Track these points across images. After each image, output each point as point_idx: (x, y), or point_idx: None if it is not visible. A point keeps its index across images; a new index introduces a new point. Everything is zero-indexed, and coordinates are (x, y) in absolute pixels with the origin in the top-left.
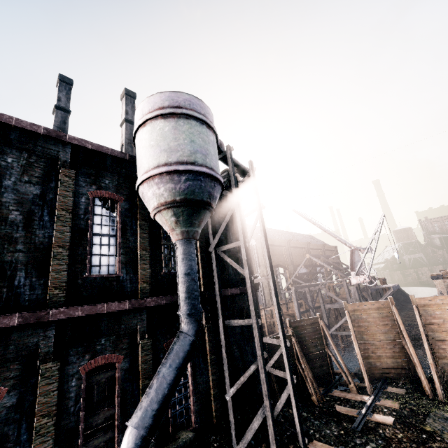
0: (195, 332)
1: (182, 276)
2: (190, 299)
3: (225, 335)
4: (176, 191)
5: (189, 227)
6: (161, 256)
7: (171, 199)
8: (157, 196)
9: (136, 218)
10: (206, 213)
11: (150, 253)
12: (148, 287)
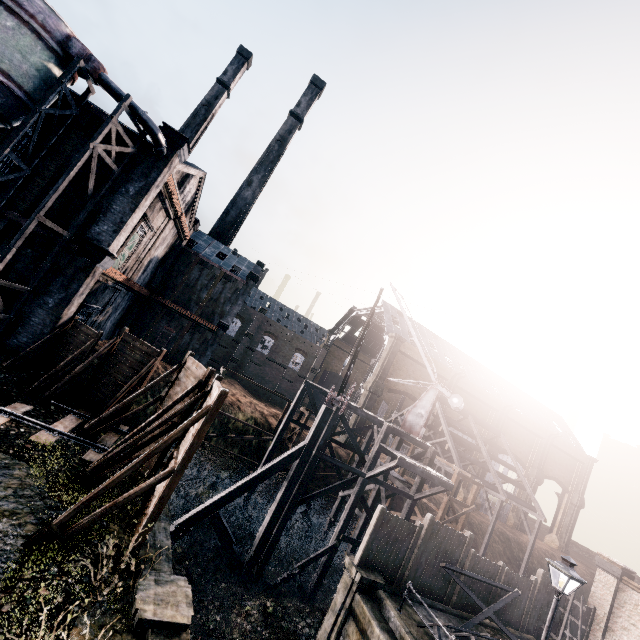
0: None
1: None
2: None
3: None
4: None
5: None
6: None
7: None
8: None
9: None
10: None
11: None
12: None
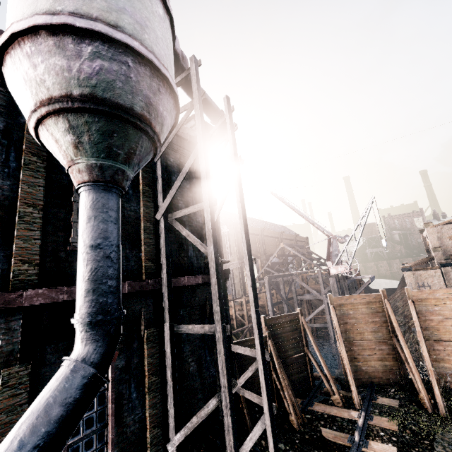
0: (101, 357)
1: (84, 251)
2: (97, 293)
3: (173, 348)
4: (72, 75)
5: (104, 160)
6: (69, 220)
7: (60, 91)
8: (31, 85)
9: (20, 150)
10: (143, 141)
11: (46, 212)
12: (33, 270)
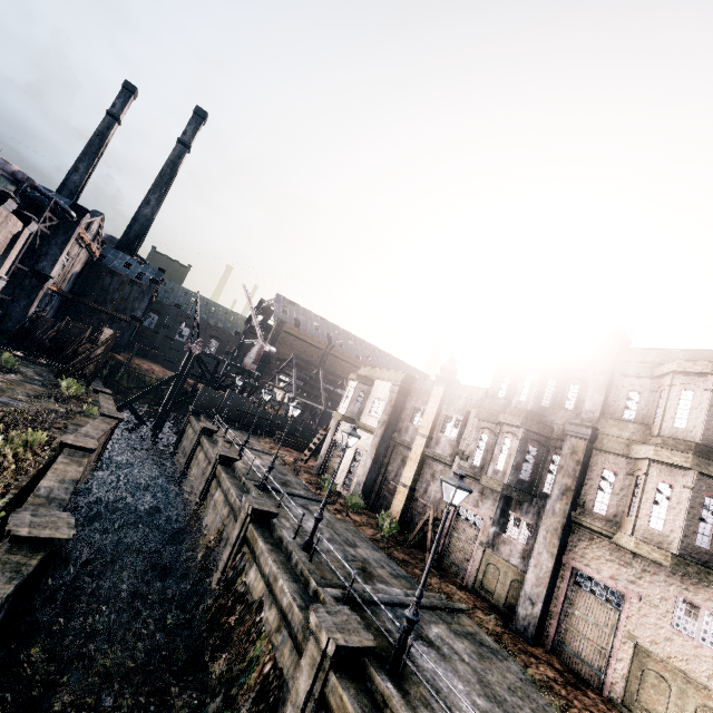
0: None
1: None
2: None
3: None
4: None
5: None
6: None
7: None
8: None
9: None
10: None
11: None
12: None
